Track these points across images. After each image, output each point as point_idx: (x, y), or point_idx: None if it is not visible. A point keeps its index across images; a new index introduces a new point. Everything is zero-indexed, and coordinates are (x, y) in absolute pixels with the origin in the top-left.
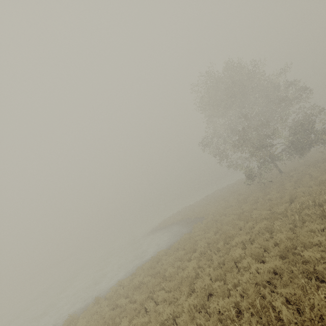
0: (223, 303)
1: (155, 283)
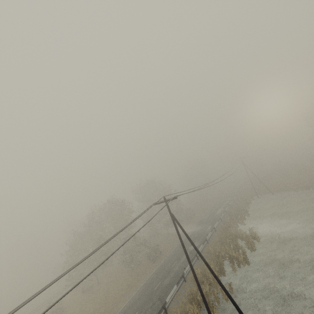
0: None
1: None
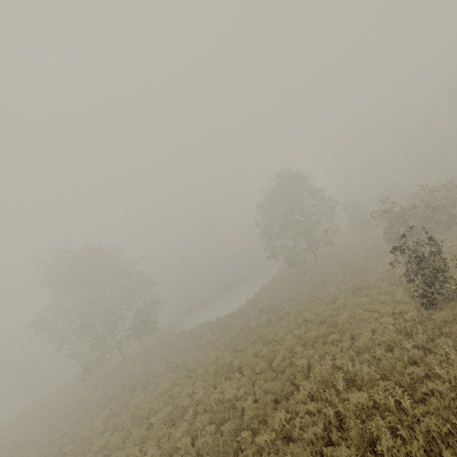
0: None
1: None
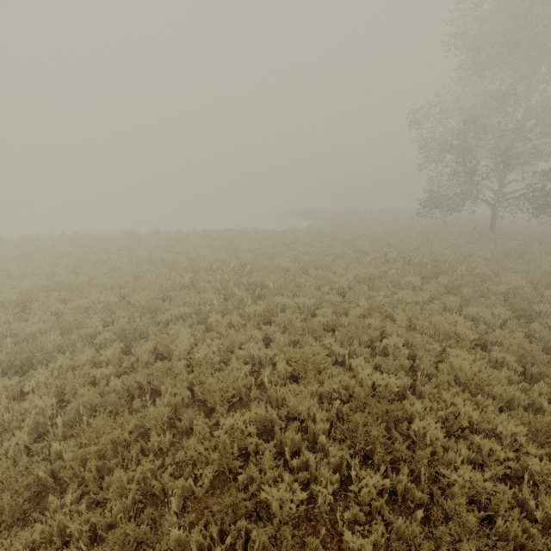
0: (236, 263)
1: (221, 240)
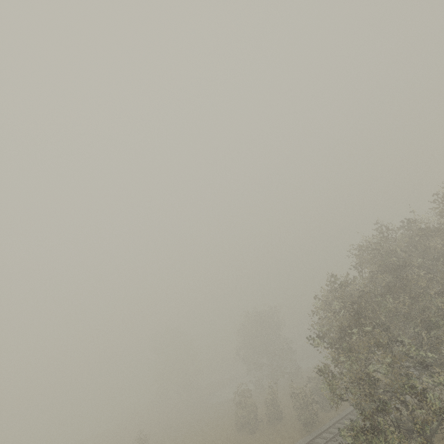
0: None
1: None
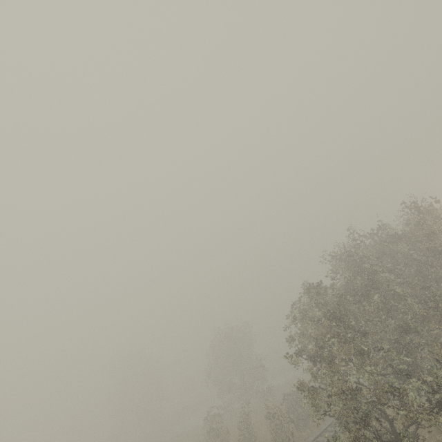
0: None
1: None
